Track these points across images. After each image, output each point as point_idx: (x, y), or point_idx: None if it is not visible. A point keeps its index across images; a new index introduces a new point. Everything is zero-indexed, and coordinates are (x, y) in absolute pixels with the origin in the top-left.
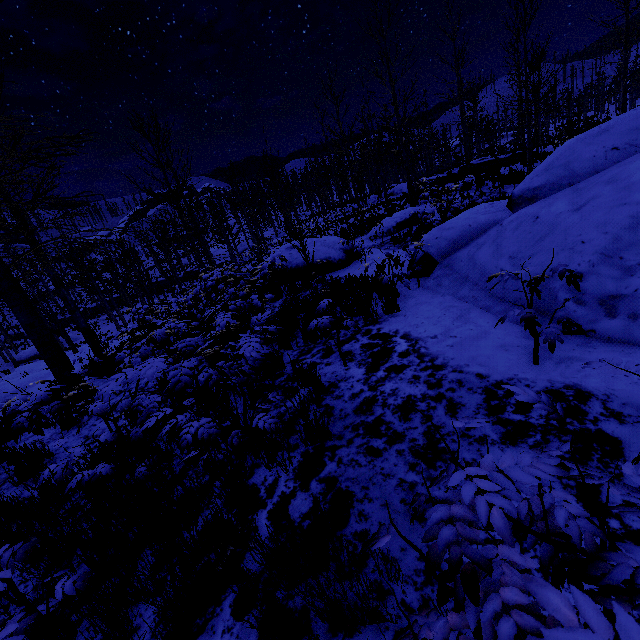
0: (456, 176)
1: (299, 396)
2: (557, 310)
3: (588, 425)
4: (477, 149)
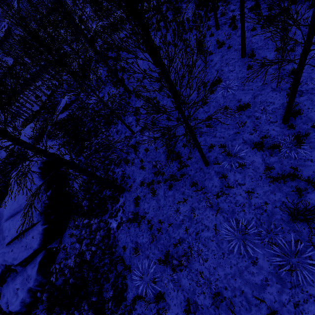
0: None
1: None
2: None
3: None
4: None
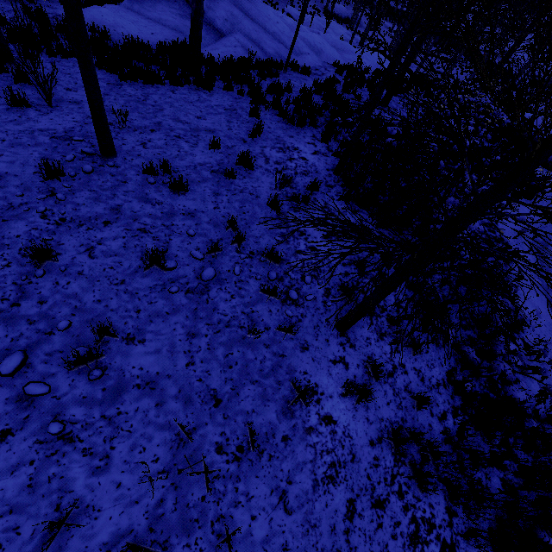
0: None
1: (453, 171)
2: (549, 246)
3: (495, 243)
4: None
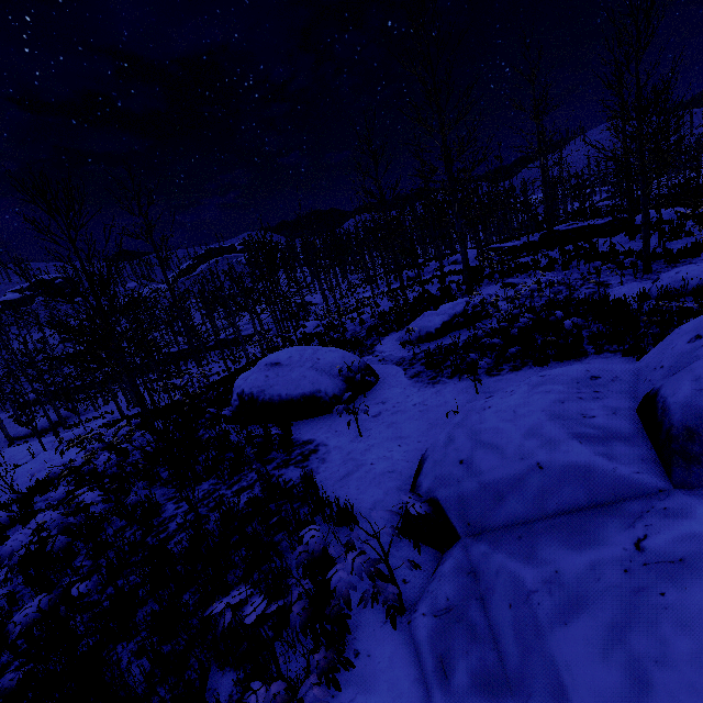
0: (536, 244)
1: None
2: None
3: None
4: (564, 210)
